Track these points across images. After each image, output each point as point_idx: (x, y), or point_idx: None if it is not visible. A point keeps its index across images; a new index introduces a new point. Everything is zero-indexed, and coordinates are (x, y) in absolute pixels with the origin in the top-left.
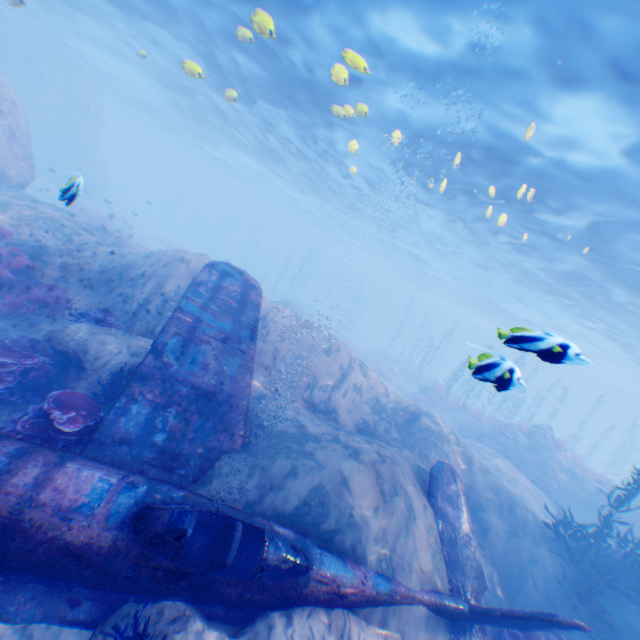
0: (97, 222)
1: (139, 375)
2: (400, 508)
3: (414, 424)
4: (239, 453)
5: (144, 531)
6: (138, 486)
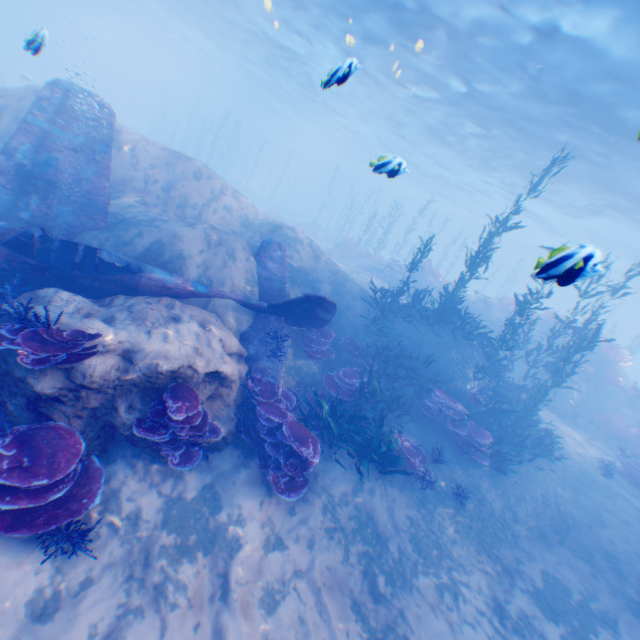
0: None
1: None
2: (222, 253)
3: (276, 234)
4: (101, 231)
5: (7, 239)
6: (0, 222)
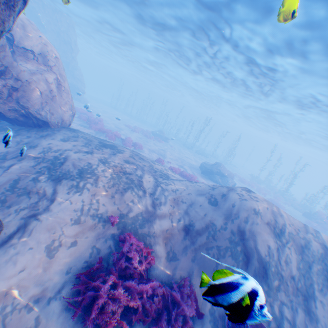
0: (99, 126)
1: None
2: None
3: None
4: None
5: None
6: None
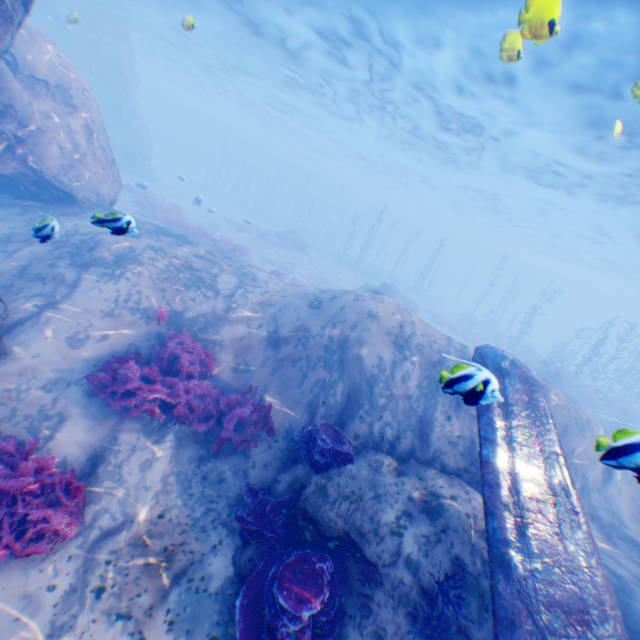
0: (173, 216)
1: (506, 623)
2: None
3: None
4: None
5: None
6: None
